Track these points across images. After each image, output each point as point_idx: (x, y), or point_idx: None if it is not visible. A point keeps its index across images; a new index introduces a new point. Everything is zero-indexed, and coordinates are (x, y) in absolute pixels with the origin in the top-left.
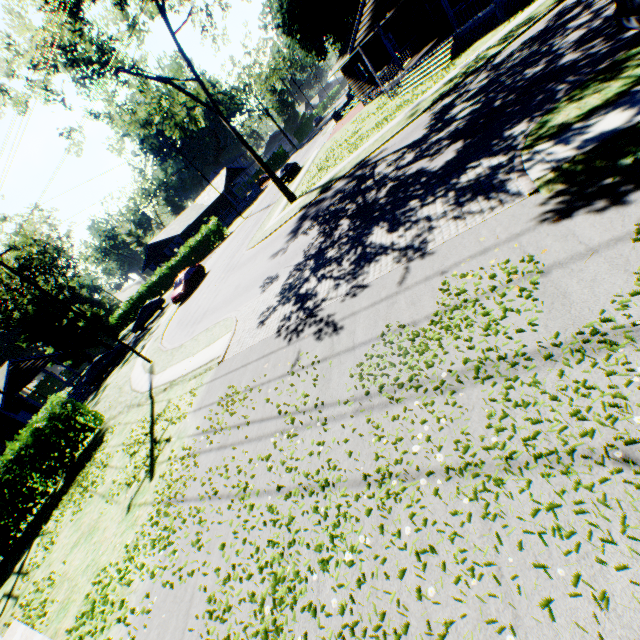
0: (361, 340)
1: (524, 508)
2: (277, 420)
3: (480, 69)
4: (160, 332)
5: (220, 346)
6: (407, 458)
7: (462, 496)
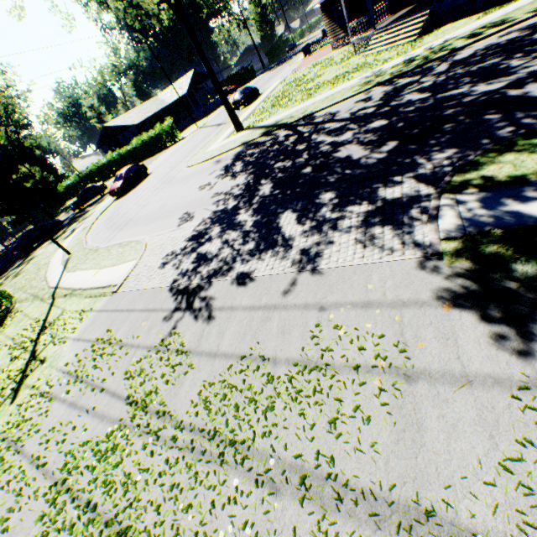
0: (225, 349)
1: None
2: (124, 404)
3: (441, 59)
4: (90, 222)
5: (121, 273)
6: None
7: None
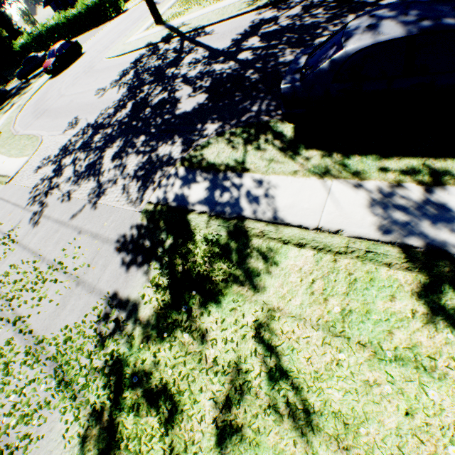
0: (31, 246)
1: None
2: None
3: None
4: (25, 100)
5: (17, 166)
6: None
7: None
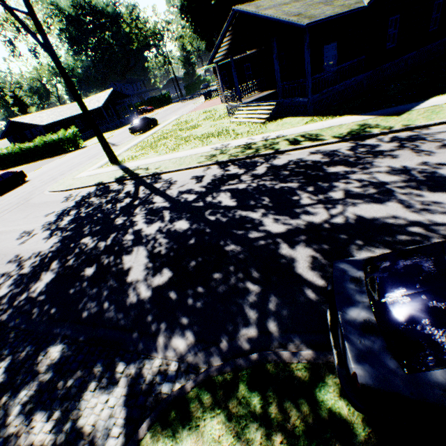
0: None
1: None
2: None
3: (267, 156)
4: None
5: None
6: None
7: None
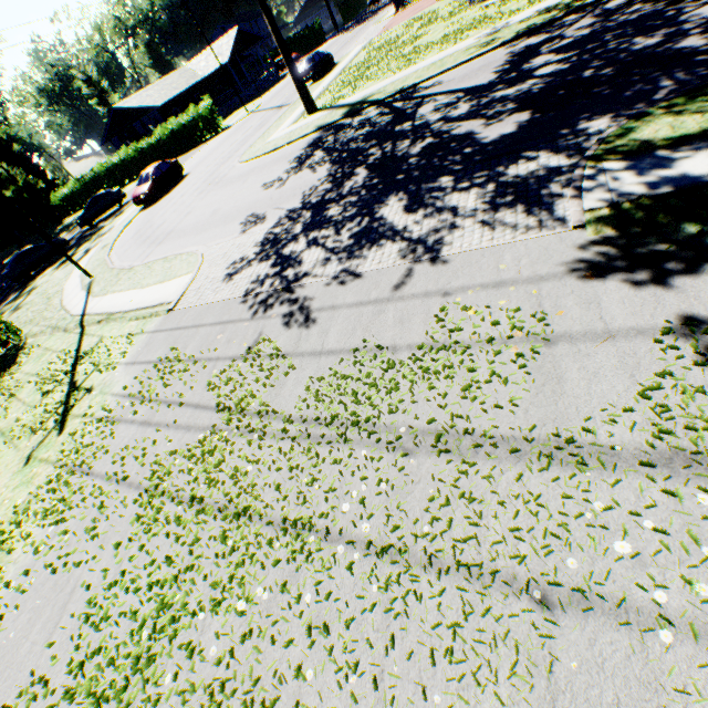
0: (332, 347)
1: (428, 616)
2: (214, 413)
3: (588, 8)
4: (111, 239)
5: (175, 289)
6: (334, 514)
7: (374, 579)
